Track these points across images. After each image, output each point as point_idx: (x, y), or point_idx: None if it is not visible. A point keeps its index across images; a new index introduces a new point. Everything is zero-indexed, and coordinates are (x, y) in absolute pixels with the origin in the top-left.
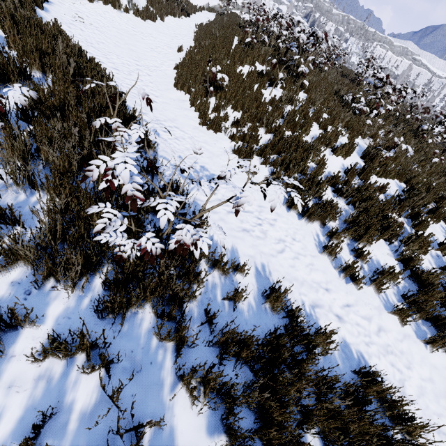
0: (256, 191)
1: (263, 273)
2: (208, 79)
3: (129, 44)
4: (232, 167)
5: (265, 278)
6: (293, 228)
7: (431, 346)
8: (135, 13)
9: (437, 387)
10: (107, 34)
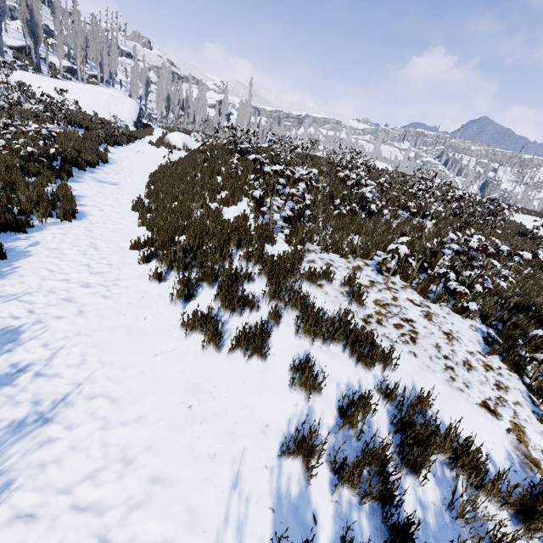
0: (140, 192)
1: (82, 196)
2: (175, 161)
3: (160, 160)
4: (139, 186)
5: (80, 196)
6: (136, 199)
7: (143, 225)
8: (186, 151)
9: (120, 231)
10: (148, 156)
